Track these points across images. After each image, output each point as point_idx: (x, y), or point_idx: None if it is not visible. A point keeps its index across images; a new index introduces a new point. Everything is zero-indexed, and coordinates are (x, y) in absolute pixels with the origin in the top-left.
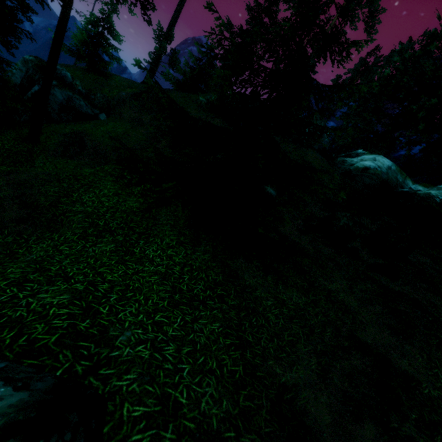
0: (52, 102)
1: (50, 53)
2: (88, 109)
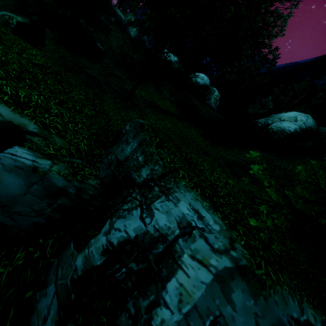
0: None
1: None
2: None
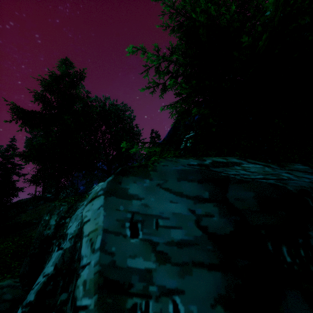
0: None
1: None
2: None
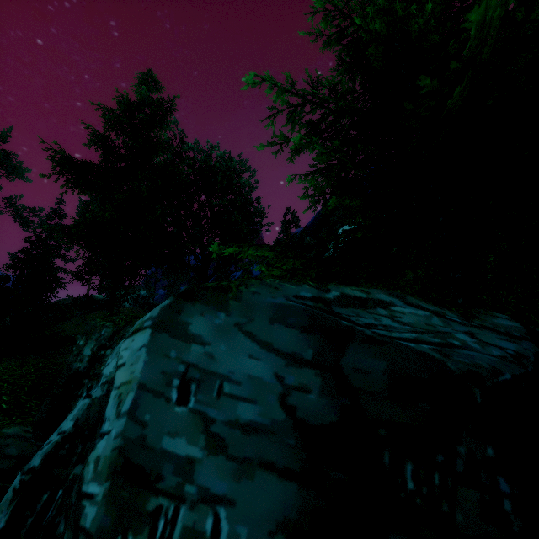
0: None
1: None
2: None
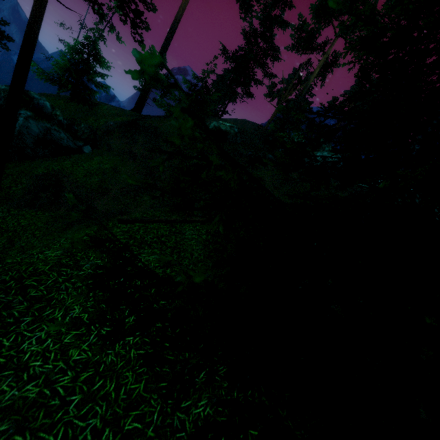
0: (25, 136)
1: (12, 78)
2: (70, 142)
